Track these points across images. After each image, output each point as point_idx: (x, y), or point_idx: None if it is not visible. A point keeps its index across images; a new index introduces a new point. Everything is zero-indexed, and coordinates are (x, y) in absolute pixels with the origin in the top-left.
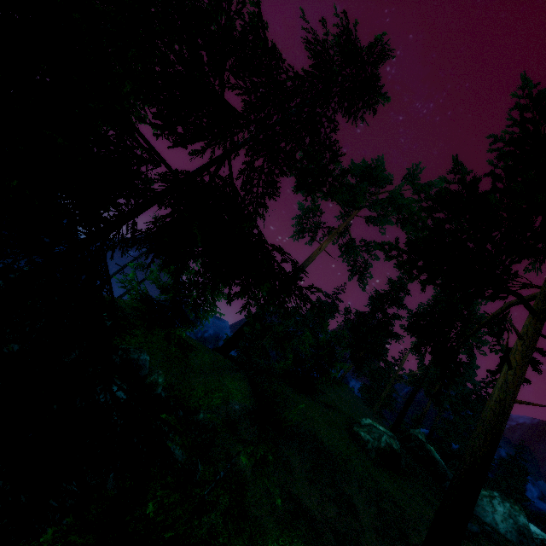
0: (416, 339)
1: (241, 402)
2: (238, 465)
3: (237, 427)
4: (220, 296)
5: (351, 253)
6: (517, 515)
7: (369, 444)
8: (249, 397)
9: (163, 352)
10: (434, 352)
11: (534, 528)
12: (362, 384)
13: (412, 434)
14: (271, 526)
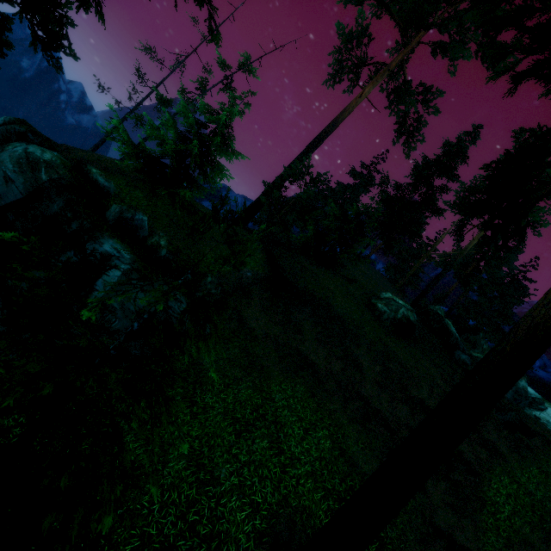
0: (460, 219)
1: (253, 270)
2: (249, 324)
3: (249, 293)
4: (230, 156)
5: (401, 103)
6: (519, 380)
7: (385, 314)
8: (263, 266)
9: (169, 218)
10: (493, 212)
11: (529, 389)
12: (388, 263)
13: (432, 310)
14: (276, 374)
